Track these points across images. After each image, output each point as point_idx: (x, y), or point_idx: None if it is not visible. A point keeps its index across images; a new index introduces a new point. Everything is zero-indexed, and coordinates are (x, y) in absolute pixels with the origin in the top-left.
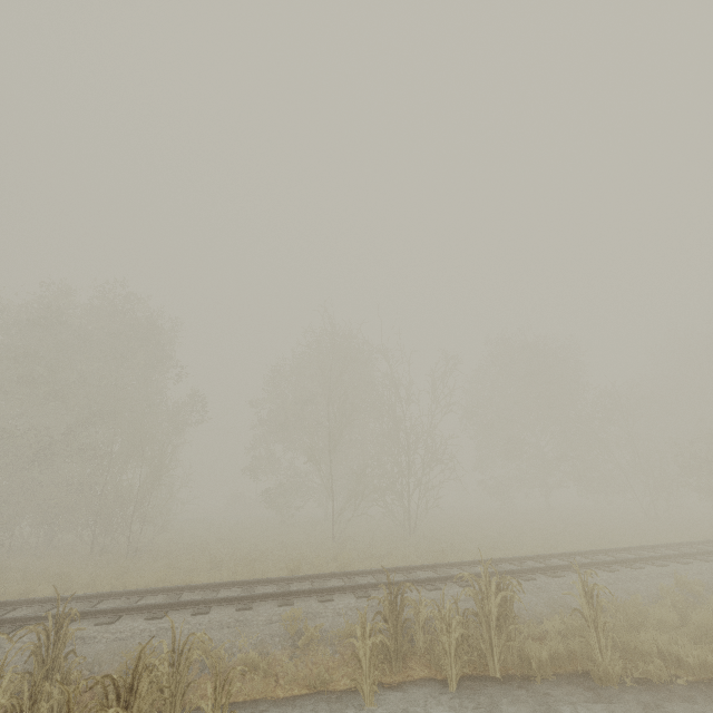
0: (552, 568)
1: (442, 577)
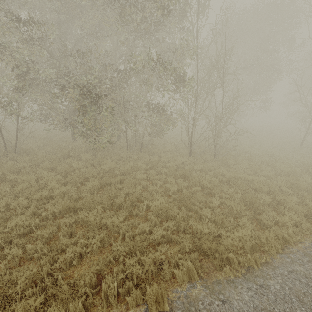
0: None
1: None
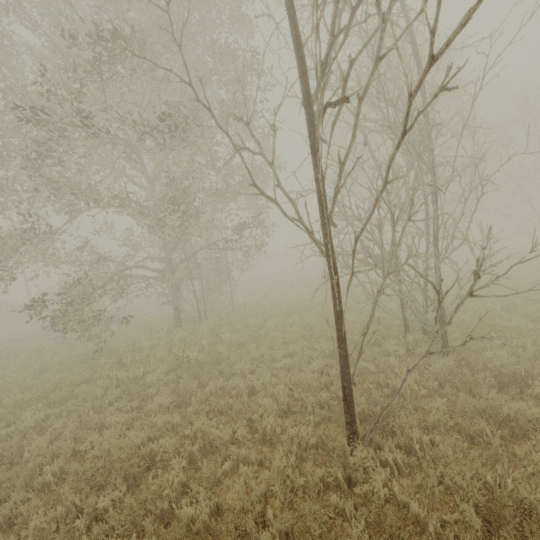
0: None
1: None
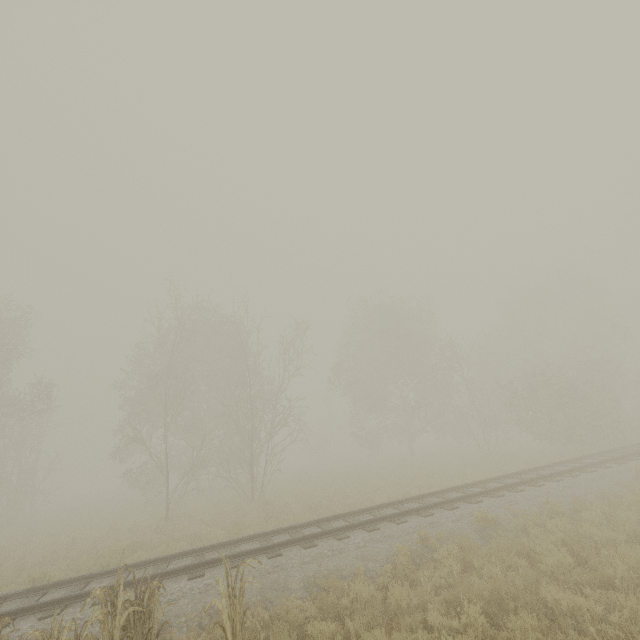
0: (311, 537)
1: (173, 570)
